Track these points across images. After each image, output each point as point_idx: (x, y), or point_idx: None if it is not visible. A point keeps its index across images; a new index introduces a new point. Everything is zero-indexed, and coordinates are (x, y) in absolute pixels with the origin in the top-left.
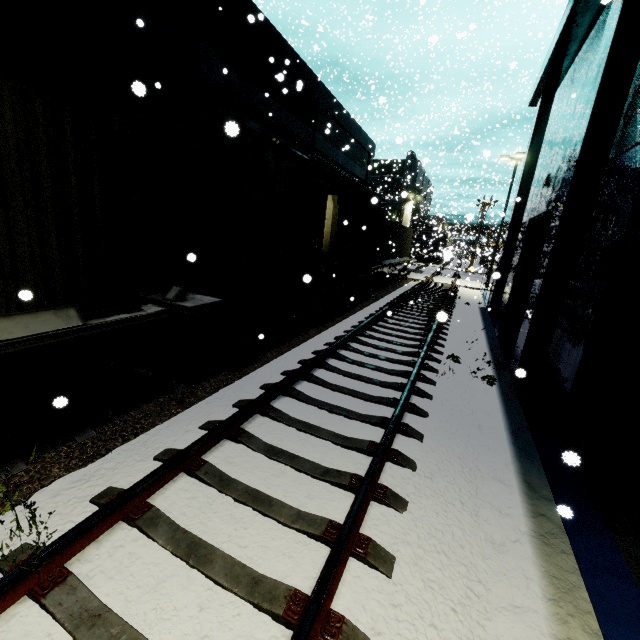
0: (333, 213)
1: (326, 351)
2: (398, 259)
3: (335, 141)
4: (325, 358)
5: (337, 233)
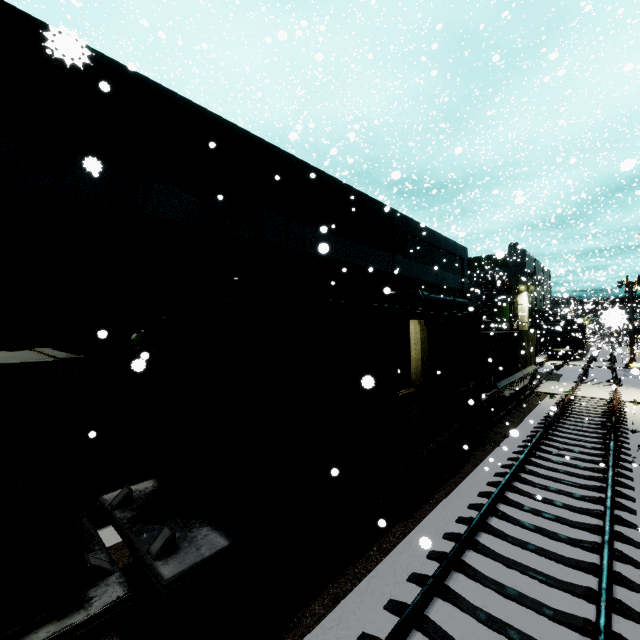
0: (421, 337)
1: (403, 622)
2: (520, 372)
3: (418, 257)
4: (402, 639)
5: (429, 359)
